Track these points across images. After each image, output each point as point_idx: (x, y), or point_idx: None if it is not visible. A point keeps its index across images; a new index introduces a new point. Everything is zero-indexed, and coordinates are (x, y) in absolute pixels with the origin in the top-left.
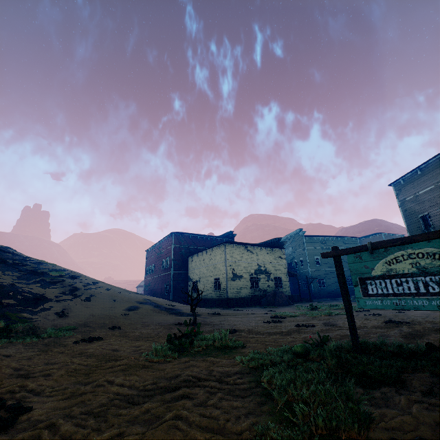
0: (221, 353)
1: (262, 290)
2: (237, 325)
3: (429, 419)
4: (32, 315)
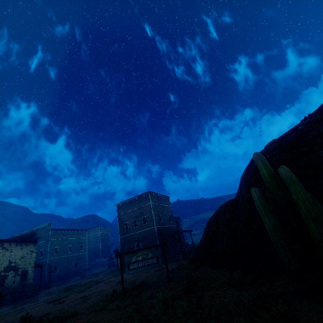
0: (71, 317)
1: (6, 287)
2: (36, 314)
3: (149, 294)
4: None
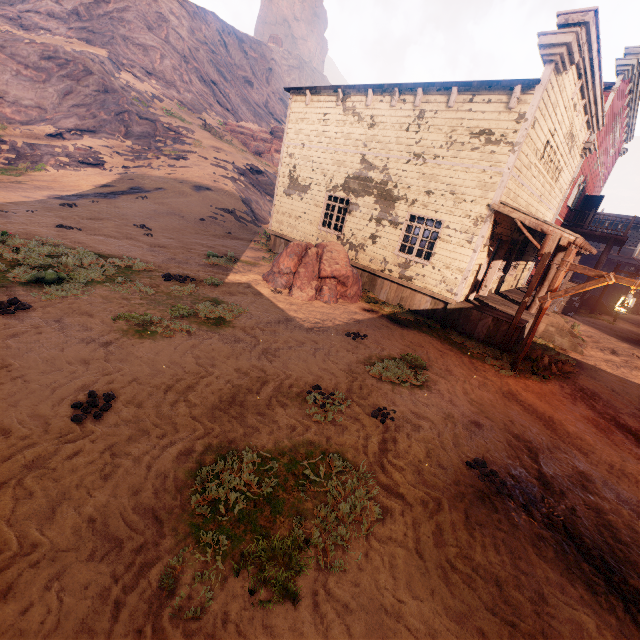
0: None
1: (348, 242)
2: None
3: None
4: (55, 169)
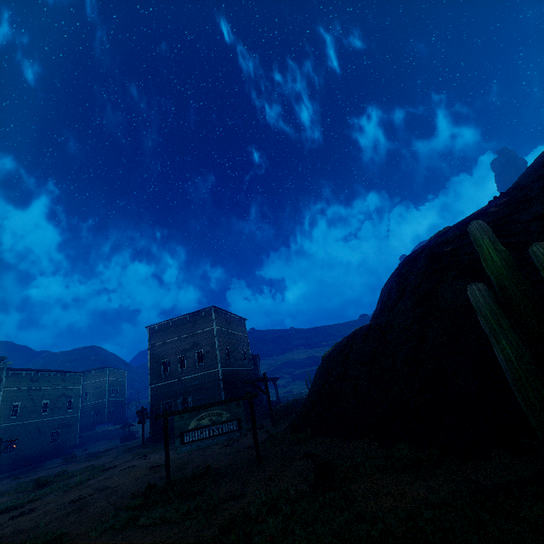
0: None
1: None
2: None
3: (227, 491)
4: None
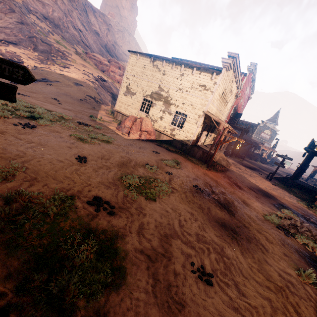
0: None
1: (151, 118)
2: None
3: None
4: None
